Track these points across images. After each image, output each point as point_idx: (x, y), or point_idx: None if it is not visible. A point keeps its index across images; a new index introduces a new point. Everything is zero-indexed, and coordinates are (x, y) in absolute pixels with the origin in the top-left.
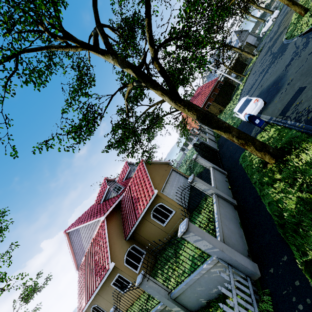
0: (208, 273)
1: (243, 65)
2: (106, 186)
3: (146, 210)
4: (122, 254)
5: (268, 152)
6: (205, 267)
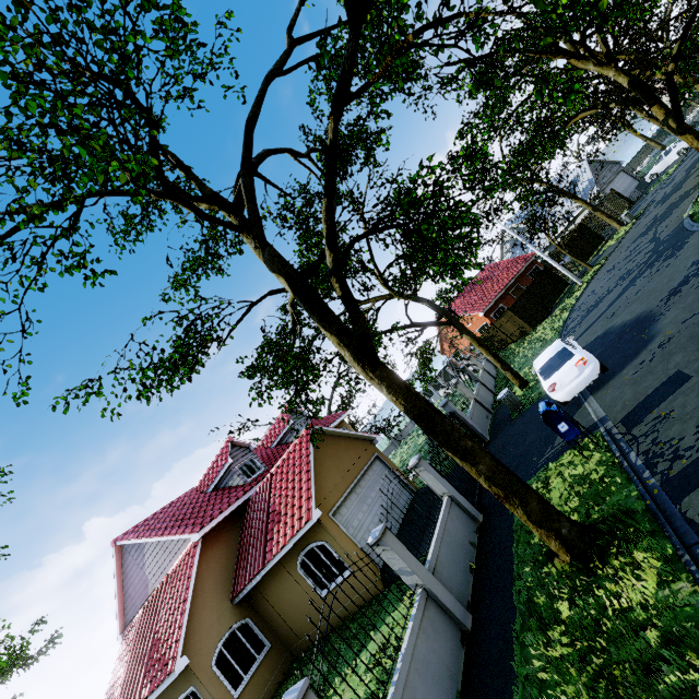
0: None
1: (595, 238)
2: (225, 458)
3: (287, 549)
4: (214, 639)
5: (556, 534)
6: None
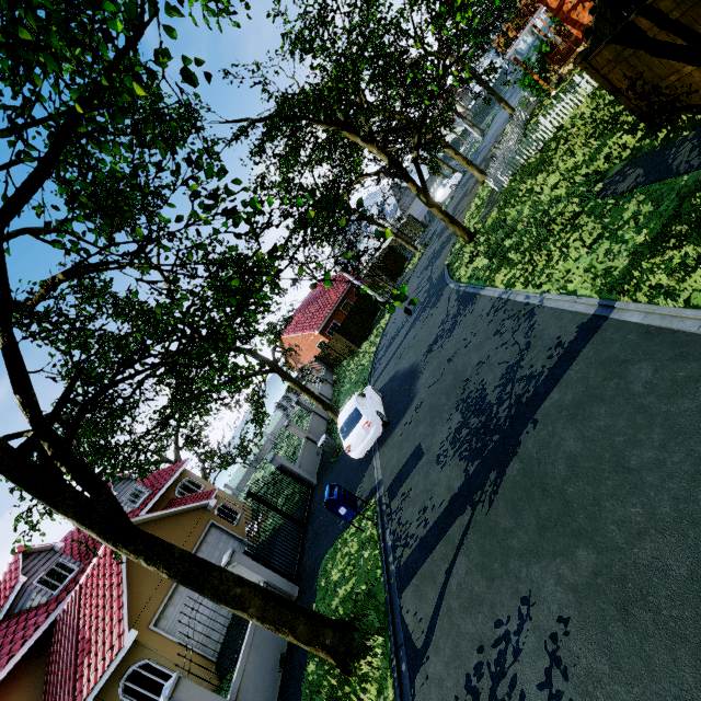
0: None
1: (401, 259)
2: (15, 577)
3: (100, 687)
4: None
5: (322, 646)
6: None
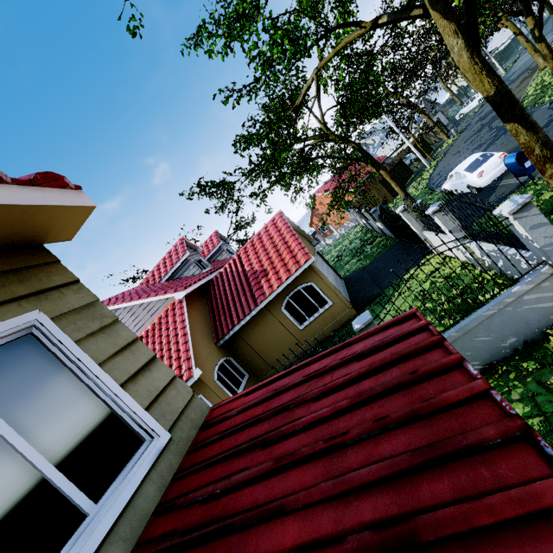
0: (517, 303)
1: (428, 147)
2: (183, 251)
3: (282, 288)
4: (211, 365)
5: None
6: (517, 289)
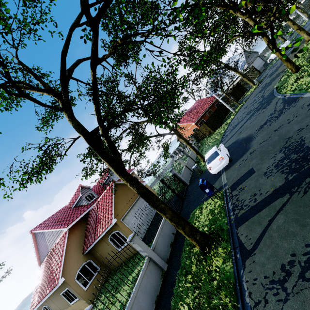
0: None
1: (243, 89)
2: (78, 194)
3: (103, 234)
4: (75, 269)
5: (195, 239)
6: None
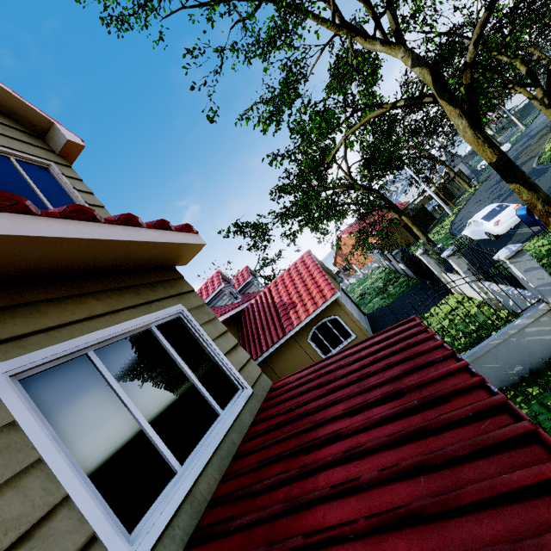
0: (520, 335)
1: (450, 195)
2: (219, 282)
3: (309, 320)
4: None
5: None
6: (519, 322)
